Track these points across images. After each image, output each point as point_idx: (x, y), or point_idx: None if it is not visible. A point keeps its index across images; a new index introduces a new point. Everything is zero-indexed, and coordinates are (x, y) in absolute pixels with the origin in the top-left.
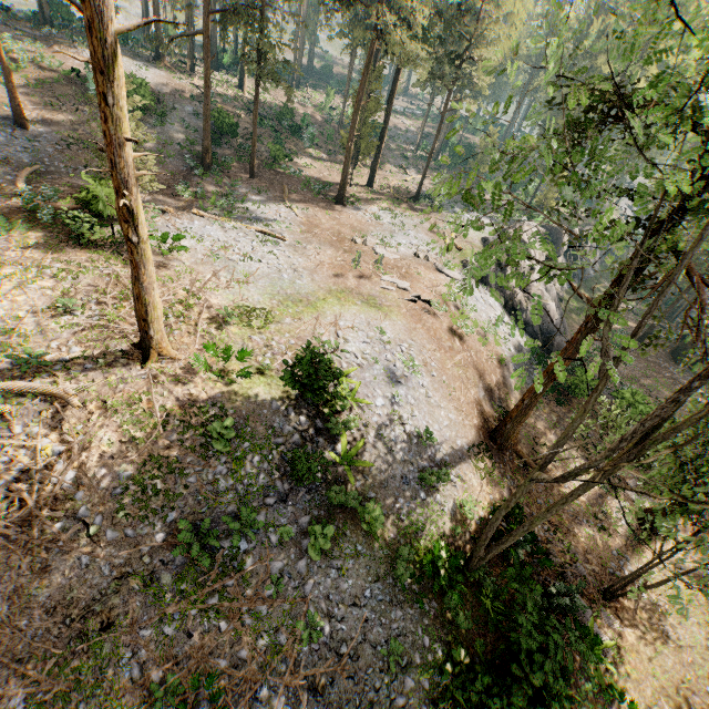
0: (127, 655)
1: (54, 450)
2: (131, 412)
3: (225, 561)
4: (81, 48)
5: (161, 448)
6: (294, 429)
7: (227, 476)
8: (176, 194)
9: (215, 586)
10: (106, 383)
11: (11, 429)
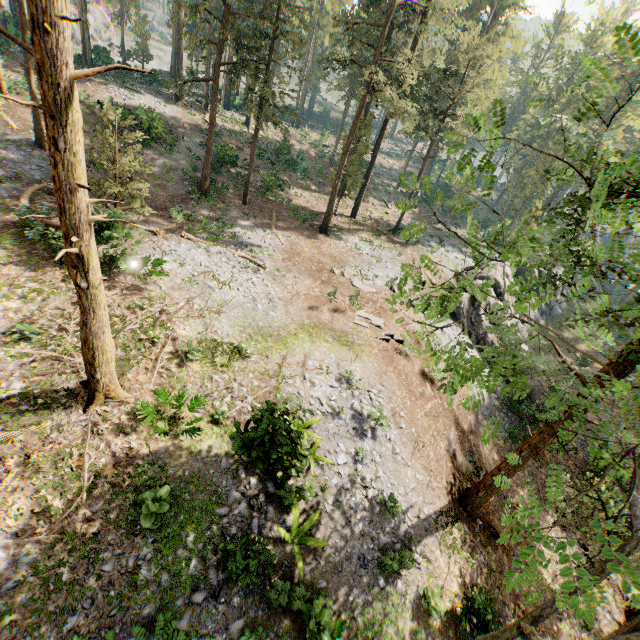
0: None
1: None
2: (55, 471)
3: None
4: (111, 85)
5: (79, 520)
6: (241, 494)
7: (152, 562)
8: (170, 216)
9: None
10: (38, 431)
11: None
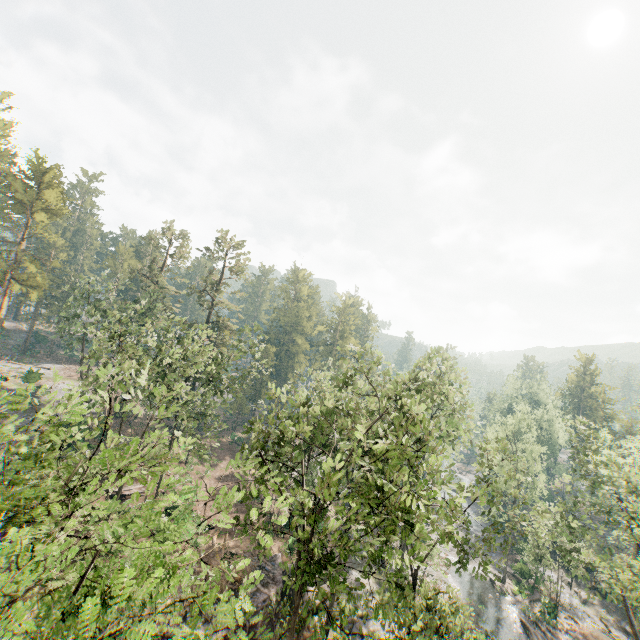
0: None
1: None
2: None
3: None
4: None
5: None
6: None
7: None
8: (3, 359)
9: None
10: None
11: None
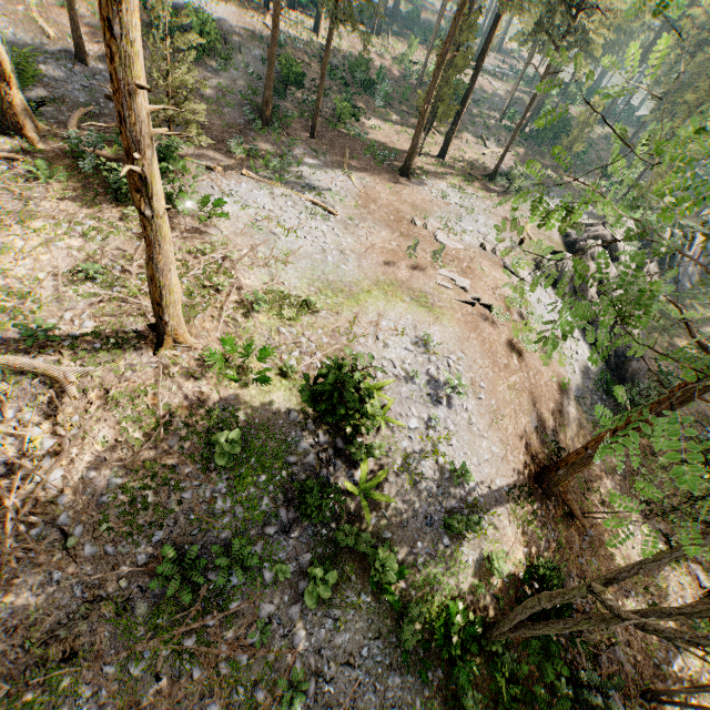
0: (86, 692)
1: (44, 443)
2: (133, 407)
3: (210, 595)
4: None
5: (159, 453)
6: (310, 446)
7: (226, 496)
8: (228, 150)
9: (193, 626)
10: (113, 369)
11: (3, 412)
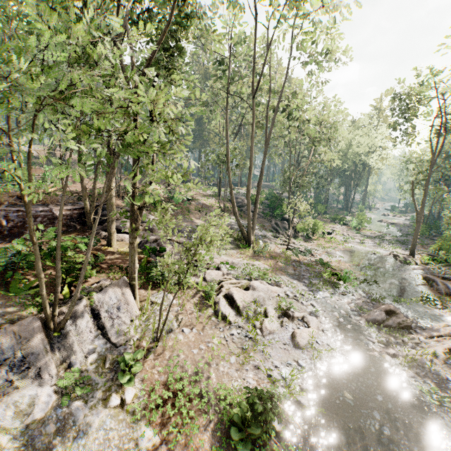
0: None
1: None
2: None
3: None
4: None
5: None
6: None
7: None
8: None
9: None
10: None
11: None
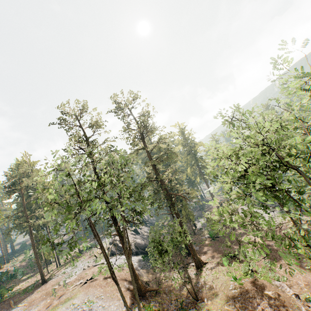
0: None
1: None
2: None
3: None
4: None
5: None
6: None
7: None
8: None
9: None
10: None
11: None
